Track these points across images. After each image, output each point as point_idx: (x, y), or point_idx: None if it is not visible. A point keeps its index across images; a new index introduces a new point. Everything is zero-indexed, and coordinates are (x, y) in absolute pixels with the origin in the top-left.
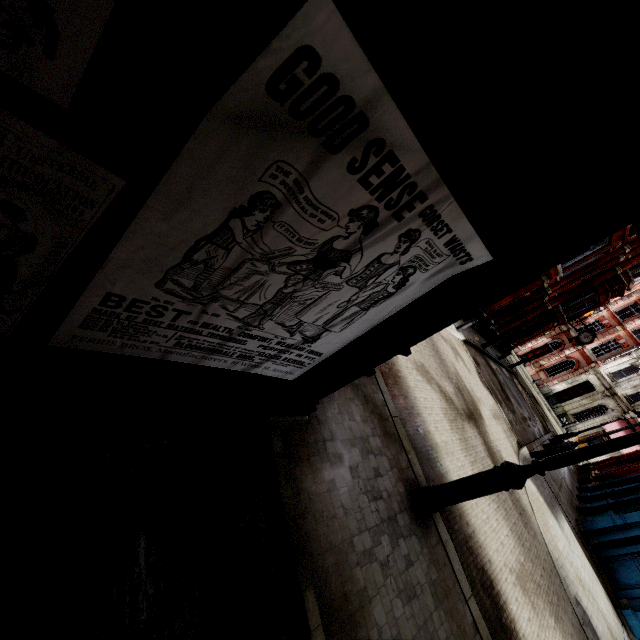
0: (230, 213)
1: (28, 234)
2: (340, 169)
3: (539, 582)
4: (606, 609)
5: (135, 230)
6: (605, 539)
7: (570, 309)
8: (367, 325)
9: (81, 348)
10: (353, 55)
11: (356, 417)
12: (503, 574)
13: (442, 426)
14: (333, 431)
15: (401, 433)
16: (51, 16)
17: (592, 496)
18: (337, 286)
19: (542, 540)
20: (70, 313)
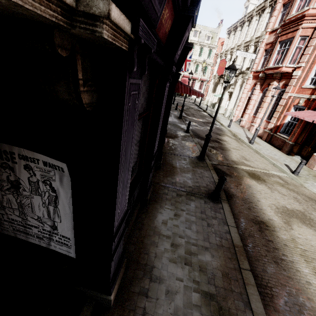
0: None
1: None
2: None
3: None
4: None
5: None
6: None
7: None
8: (69, 217)
9: None
10: None
11: None
12: None
13: None
14: None
15: None
16: None
17: None
18: (31, 196)
19: None
20: None
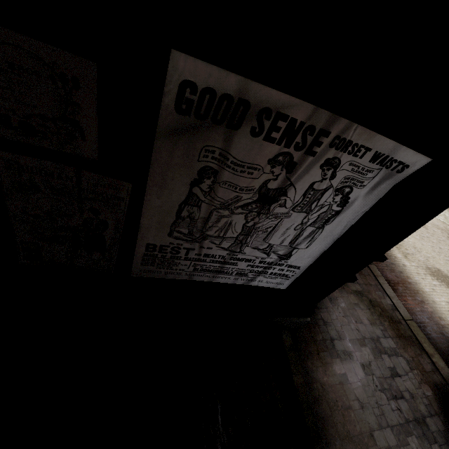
0: (190, 185)
1: (103, 220)
2: (246, 137)
3: None
4: None
5: (146, 207)
6: None
7: None
8: (329, 240)
9: (146, 276)
10: (212, 71)
11: (363, 320)
12: None
13: None
14: (340, 331)
15: (418, 336)
16: (79, 124)
17: None
18: (286, 214)
19: None
20: (134, 257)
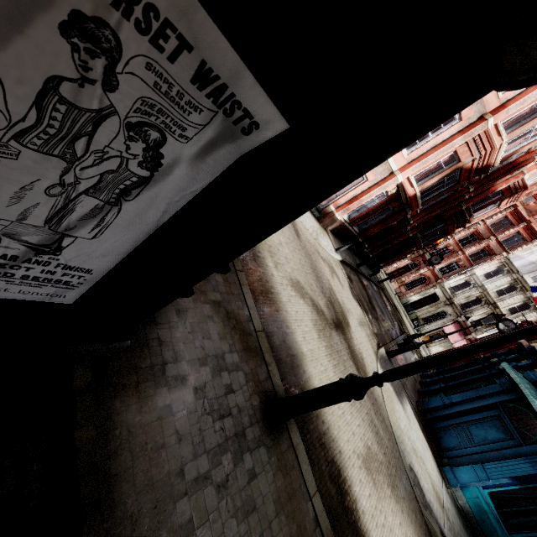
0: None
1: None
2: None
3: (382, 460)
4: (432, 469)
5: None
6: (436, 415)
7: (426, 237)
8: (139, 230)
9: None
10: None
11: (212, 335)
12: (351, 461)
13: (310, 336)
14: (179, 352)
15: (264, 346)
16: None
17: (430, 381)
18: (1, 147)
19: (388, 423)
20: None
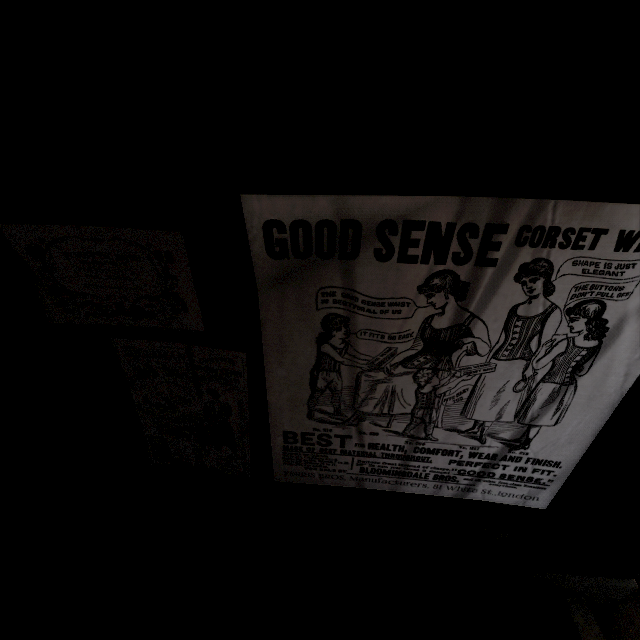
0: (317, 342)
1: (225, 404)
2: (372, 264)
3: None
4: None
5: (270, 381)
6: None
7: None
8: (600, 405)
9: (295, 482)
10: (294, 202)
11: None
12: None
13: None
14: None
15: None
16: (179, 296)
17: None
18: (485, 366)
19: None
20: (272, 453)
